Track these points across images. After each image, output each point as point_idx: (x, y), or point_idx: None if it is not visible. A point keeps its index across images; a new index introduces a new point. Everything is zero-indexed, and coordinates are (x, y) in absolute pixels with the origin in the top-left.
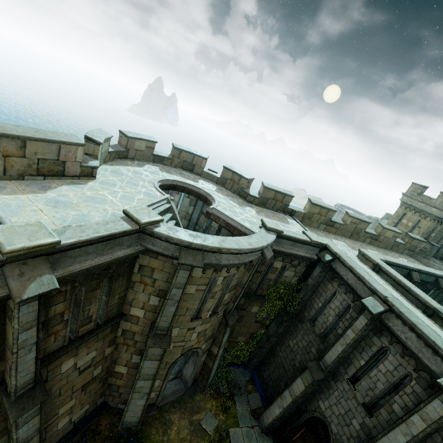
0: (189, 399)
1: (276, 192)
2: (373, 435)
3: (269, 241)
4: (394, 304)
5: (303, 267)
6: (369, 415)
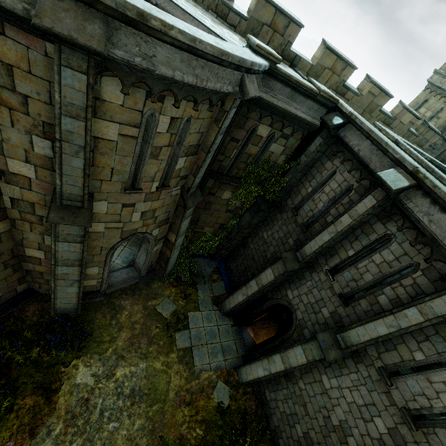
0: (144, 287)
1: (277, 10)
2: (343, 323)
3: (256, 60)
4: (427, 177)
5: (297, 140)
6: (345, 305)
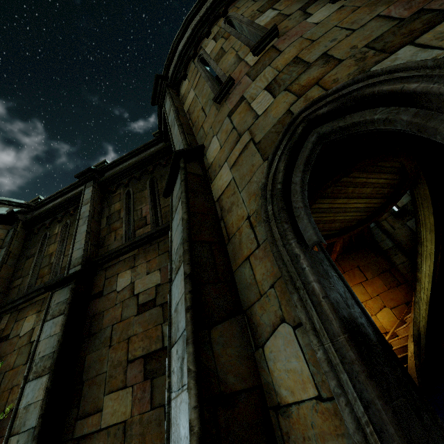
0: None
1: None
2: None
3: None
4: None
5: None
6: None
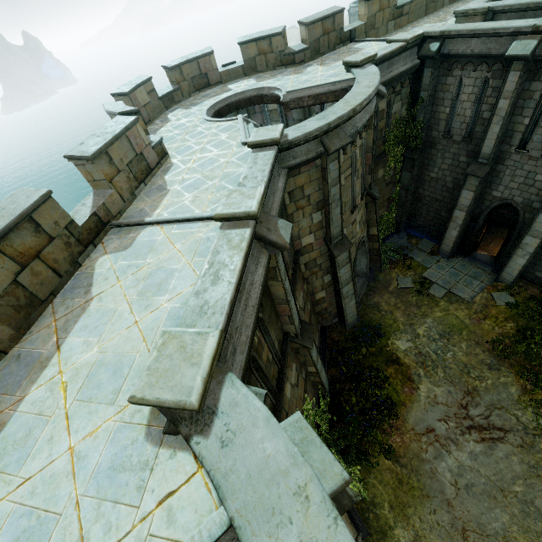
0: (375, 283)
1: (322, 20)
2: None
3: (378, 73)
4: None
5: (407, 87)
6: None
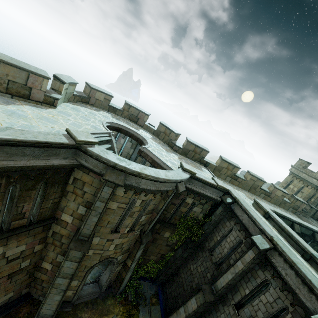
0: (101, 302)
1: (196, 146)
2: None
3: (183, 178)
4: (278, 244)
5: (209, 206)
6: None
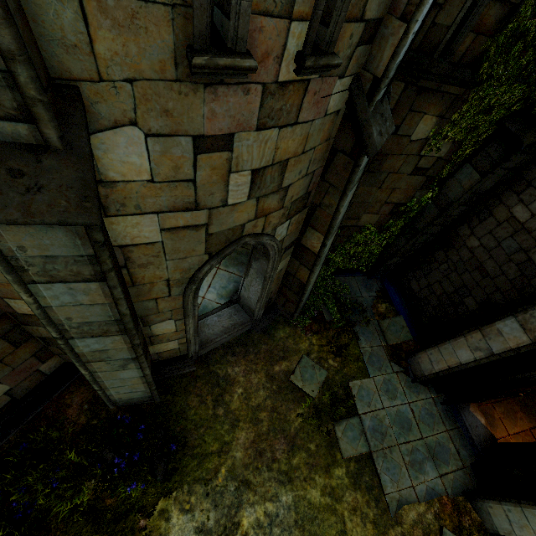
0: (262, 338)
1: None
2: None
3: None
4: None
5: None
6: None
